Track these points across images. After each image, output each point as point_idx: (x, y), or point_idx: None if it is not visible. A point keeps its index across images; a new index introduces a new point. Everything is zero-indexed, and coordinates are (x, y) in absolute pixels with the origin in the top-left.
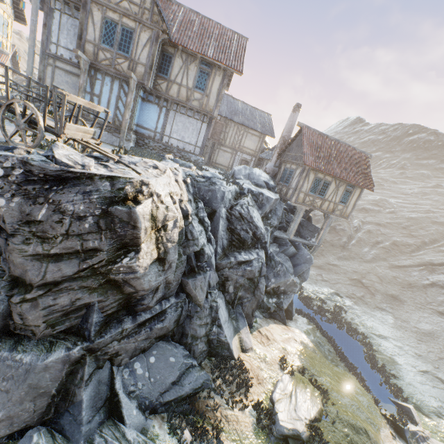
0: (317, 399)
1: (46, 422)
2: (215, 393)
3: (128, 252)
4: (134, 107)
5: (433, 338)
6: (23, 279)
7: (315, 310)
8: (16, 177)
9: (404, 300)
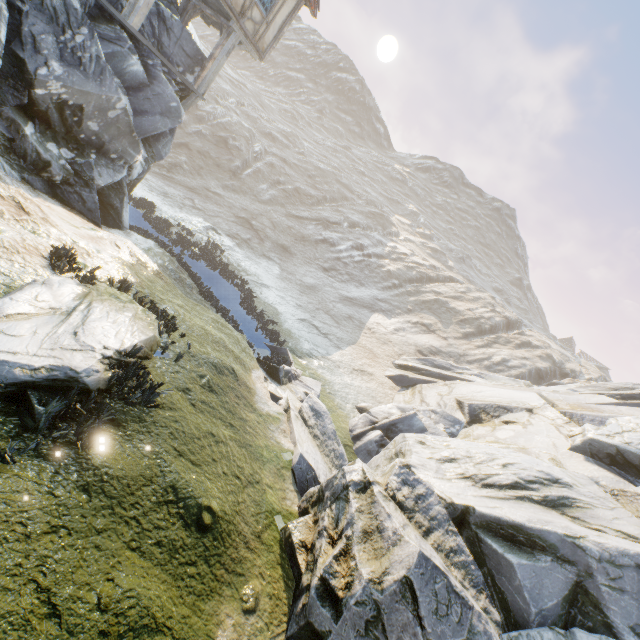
0: (149, 325)
1: None
2: None
3: None
4: None
5: (315, 291)
6: None
7: (173, 239)
8: None
9: (294, 253)
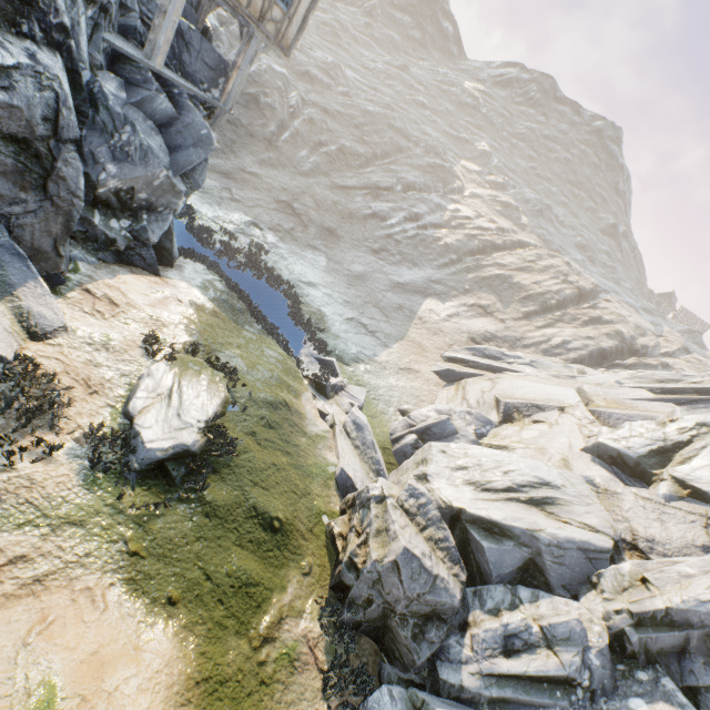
0: (220, 386)
1: None
2: None
3: None
4: None
5: (364, 281)
6: None
7: (218, 251)
8: None
9: (341, 236)
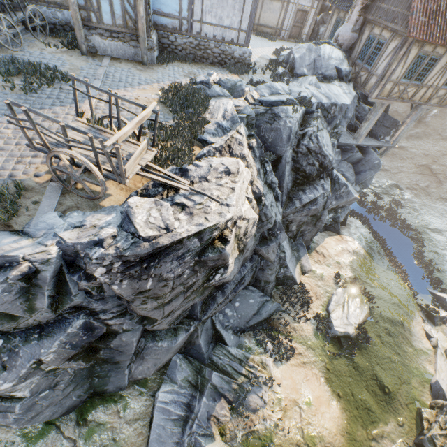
0: (365, 306)
1: (180, 352)
2: (284, 313)
3: (218, 269)
4: None
5: None
6: (148, 316)
7: (369, 209)
8: (118, 268)
9: None
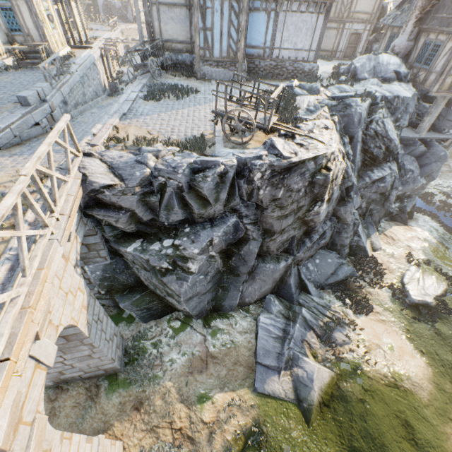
0: (442, 282)
1: (272, 293)
2: (359, 279)
3: (316, 202)
4: (246, 29)
5: None
6: (269, 229)
7: (437, 206)
8: (267, 176)
9: None
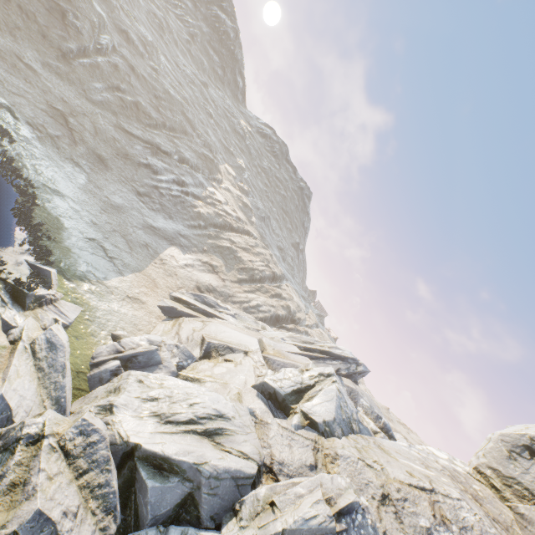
0: None
1: None
2: None
3: None
4: None
5: (120, 212)
6: None
7: None
8: None
9: (111, 168)
